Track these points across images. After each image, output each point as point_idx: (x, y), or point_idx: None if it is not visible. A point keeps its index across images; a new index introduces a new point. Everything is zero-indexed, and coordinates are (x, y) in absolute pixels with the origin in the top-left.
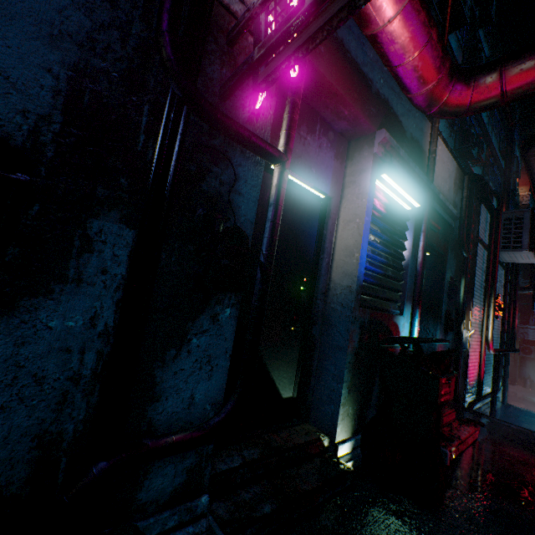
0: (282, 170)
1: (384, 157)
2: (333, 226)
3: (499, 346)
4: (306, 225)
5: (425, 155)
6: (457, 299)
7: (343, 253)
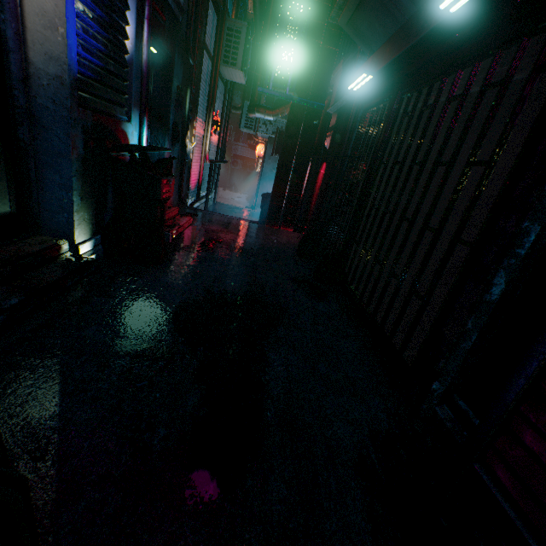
0: None
1: None
2: None
3: (215, 159)
4: None
5: None
6: (184, 112)
7: (41, 22)
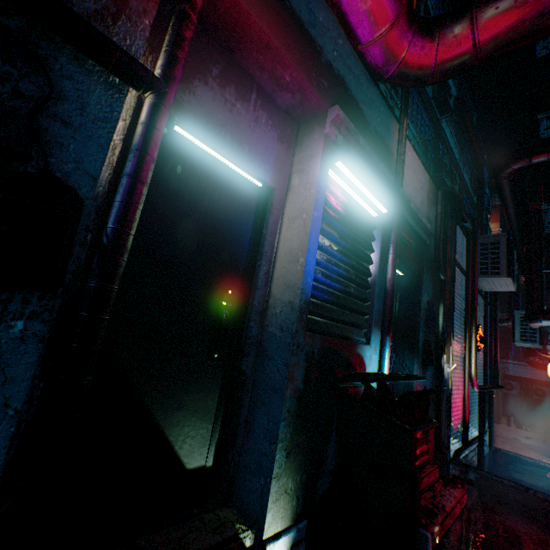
0: (155, 101)
1: (338, 142)
2: (276, 224)
3: (483, 382)
4: (235, 218)
5: (393, 156)
6: (436, 328)
7: (287, 259)
